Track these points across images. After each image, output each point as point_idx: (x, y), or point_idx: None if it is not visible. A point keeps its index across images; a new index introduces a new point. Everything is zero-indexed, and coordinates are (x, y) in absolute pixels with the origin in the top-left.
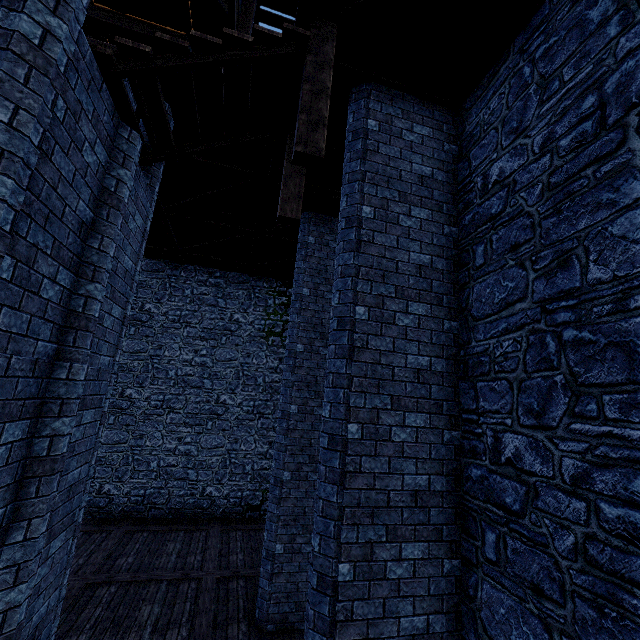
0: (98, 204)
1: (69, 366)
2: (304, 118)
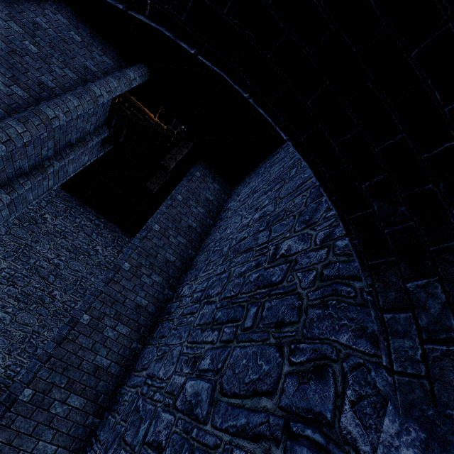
0: (79, 141)
1: (26, 180)
2: (169, 156)
